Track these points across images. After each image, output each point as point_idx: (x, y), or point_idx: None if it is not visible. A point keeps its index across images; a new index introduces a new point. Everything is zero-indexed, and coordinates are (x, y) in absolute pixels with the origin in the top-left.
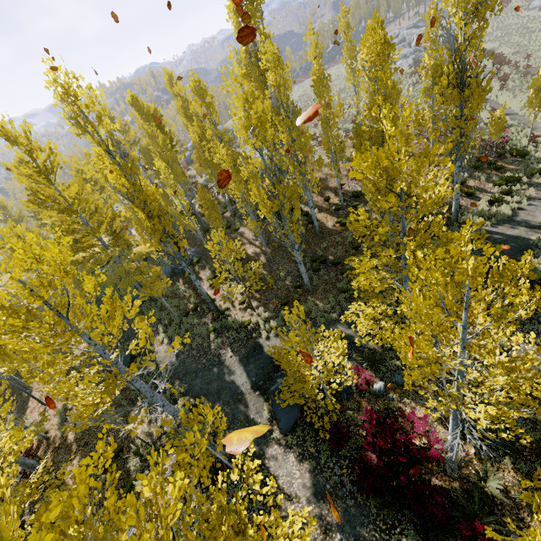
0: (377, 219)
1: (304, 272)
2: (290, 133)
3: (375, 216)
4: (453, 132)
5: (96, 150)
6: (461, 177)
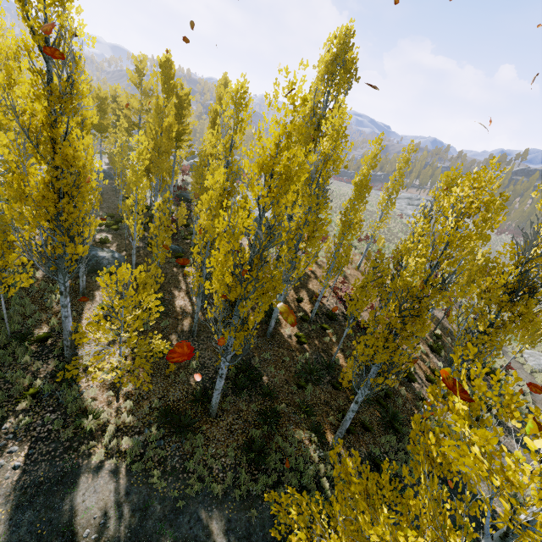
0: (339, 361)
1: (219, 390)
2: (308, 214)
3: (338, 355)
4: (478, 336)
5: (32, 41)
6: (436, 366)
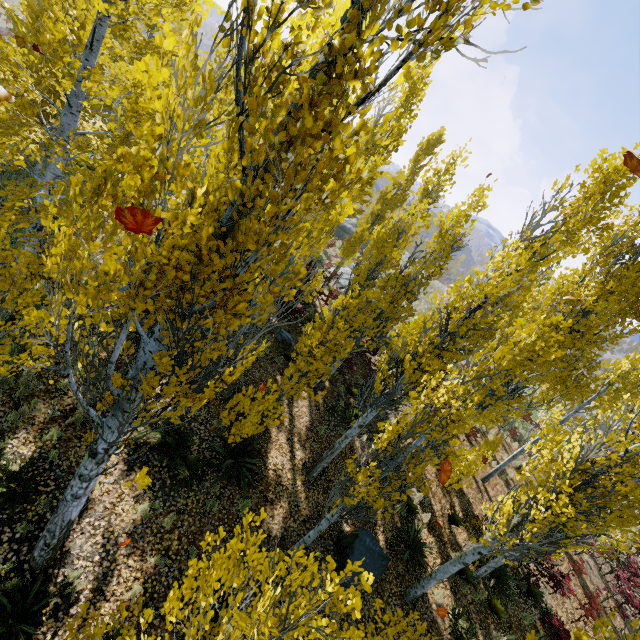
0: None
1: None
2: None
3: None
4: None
5: None
6: None
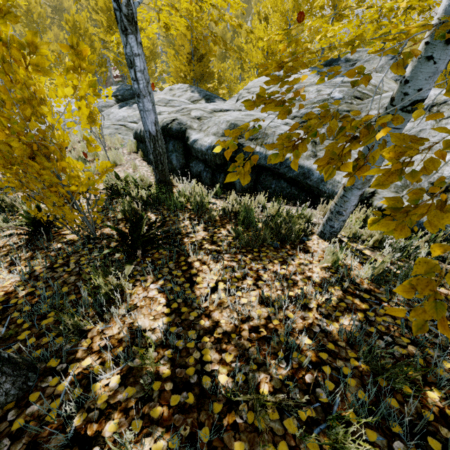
0: None
1: None
2: None
3: None
4: None
5: None
6: None
